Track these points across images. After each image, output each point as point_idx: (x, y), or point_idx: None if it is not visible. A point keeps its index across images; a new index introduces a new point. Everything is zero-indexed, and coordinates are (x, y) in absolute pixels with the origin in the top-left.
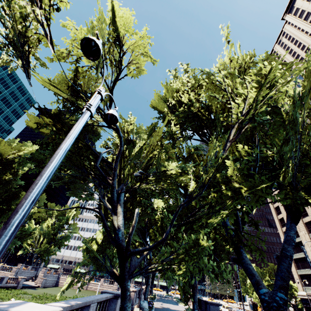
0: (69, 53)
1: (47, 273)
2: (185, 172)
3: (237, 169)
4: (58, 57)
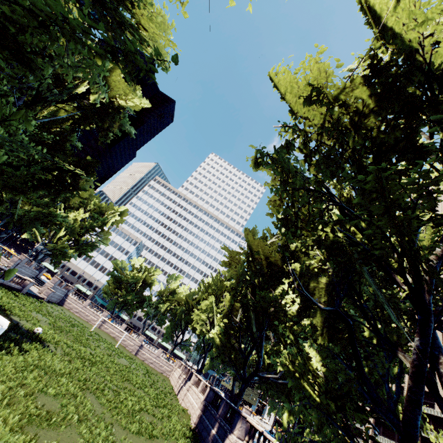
0: None
1: (57, 285)
2: None
3: None
4: None
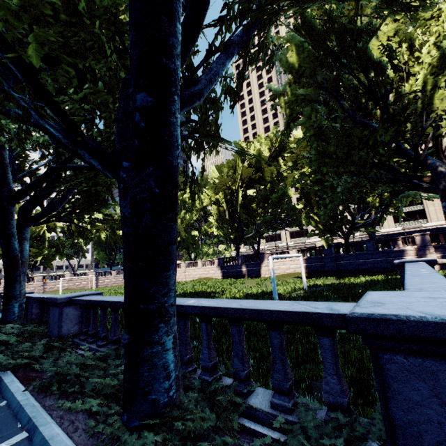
0: None
1: None
2: None
3: None
4: None
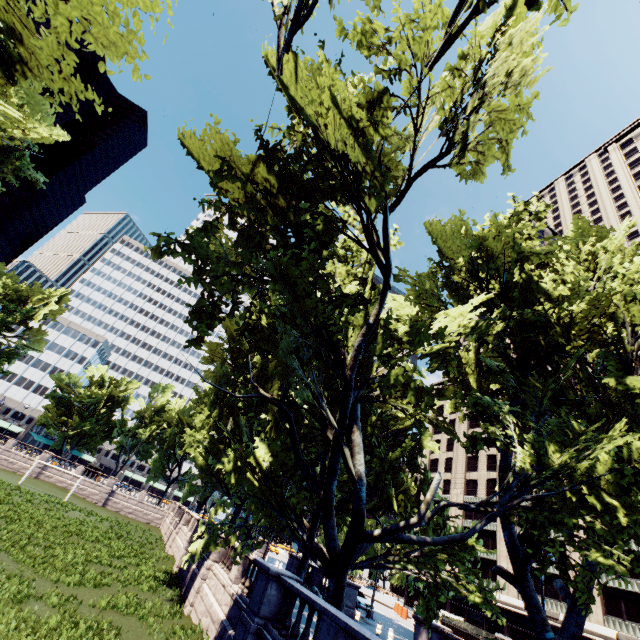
0: (386, 44)
1: None
2: (496, 419)
3: (613, 473)
4: (360, 34)
